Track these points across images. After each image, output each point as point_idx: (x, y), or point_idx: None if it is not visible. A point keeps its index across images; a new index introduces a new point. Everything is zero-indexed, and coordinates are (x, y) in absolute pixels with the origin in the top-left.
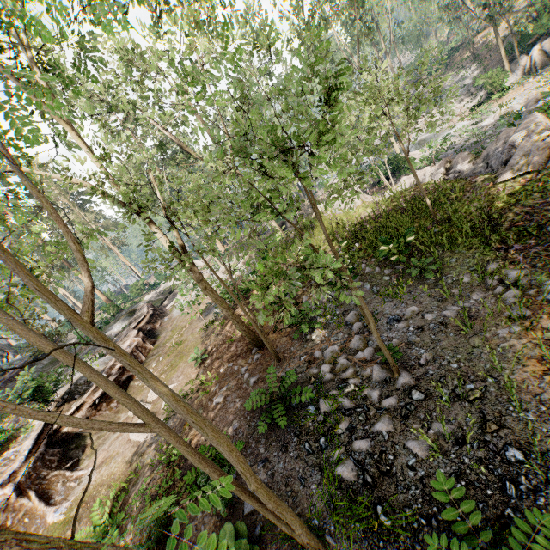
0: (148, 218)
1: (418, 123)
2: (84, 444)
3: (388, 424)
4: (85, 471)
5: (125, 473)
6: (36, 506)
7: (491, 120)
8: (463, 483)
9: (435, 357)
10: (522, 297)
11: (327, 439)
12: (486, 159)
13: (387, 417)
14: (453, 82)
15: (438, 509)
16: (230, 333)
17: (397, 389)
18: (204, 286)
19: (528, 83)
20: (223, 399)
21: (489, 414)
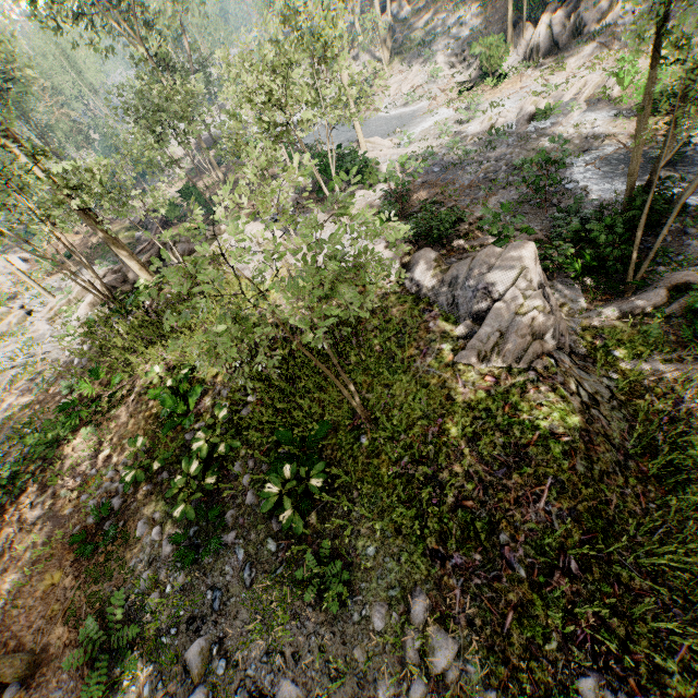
0: None
1: (396, 80)
2: None
3: None
4: None
5: None
6: None
7: (478, 127)
8: None
9: None
10: None
11: None
12: (454, 286)
13: None
14: (447, 25)
15: None
16: None
17: None
18: None
19: (527, 78)
20: None
21: None
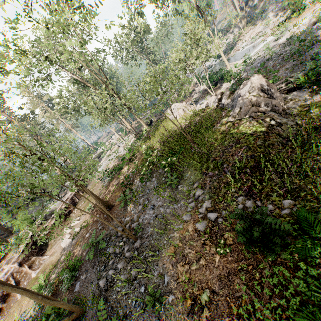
0: (40, 159)
1: (248, 34)
2: (48, 244)
3: (122, 265)
4: (46, 257)
5: (55, 262)
6: (28, 270)
7: (285, 38)
8: (126, 296)
9: (151, 235)
10: (194, 208)
11: (105, 266)
12: (233, 100)
13: (123, 261)
14: None
15: (116, 305)
16: (105, 196)
17: (133, 248)
18: (76, 185)
19: (319, 3)
20: (89, 235)
21: (148, 269)
